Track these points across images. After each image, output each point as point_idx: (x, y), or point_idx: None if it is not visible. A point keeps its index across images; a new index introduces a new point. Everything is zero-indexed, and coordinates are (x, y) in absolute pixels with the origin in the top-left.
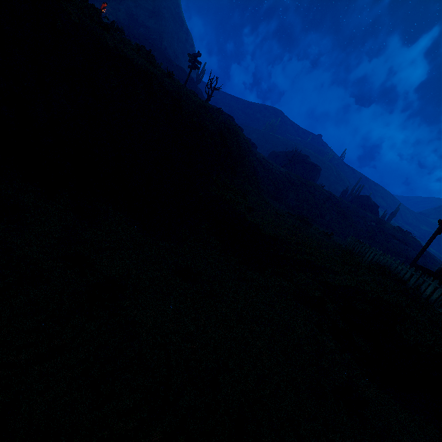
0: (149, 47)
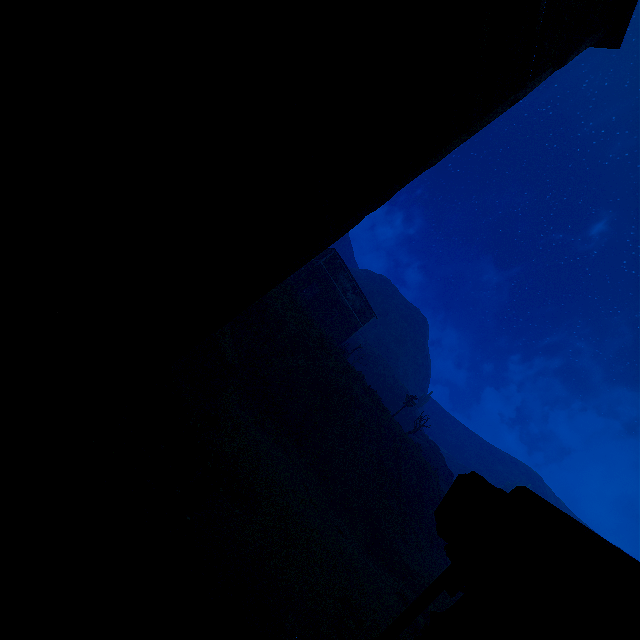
0: (382, 366)
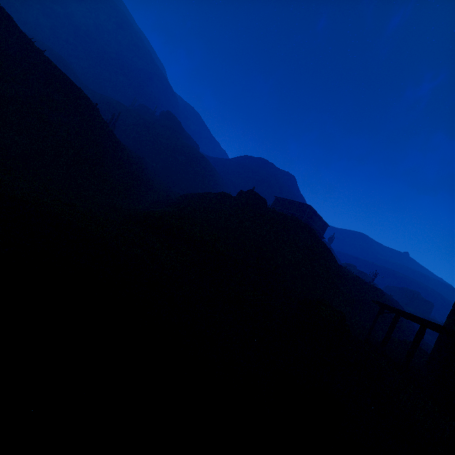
0: None
